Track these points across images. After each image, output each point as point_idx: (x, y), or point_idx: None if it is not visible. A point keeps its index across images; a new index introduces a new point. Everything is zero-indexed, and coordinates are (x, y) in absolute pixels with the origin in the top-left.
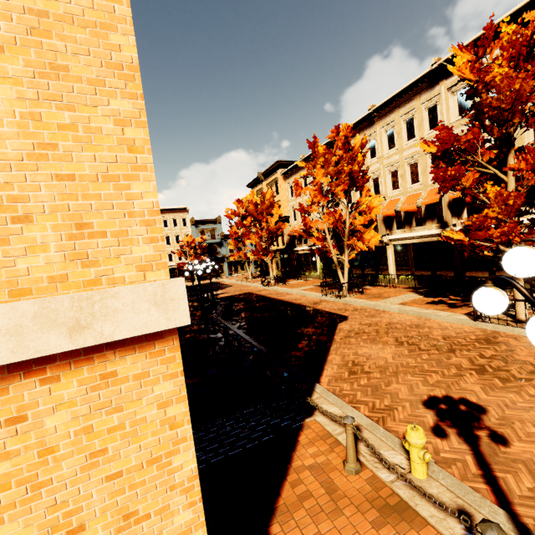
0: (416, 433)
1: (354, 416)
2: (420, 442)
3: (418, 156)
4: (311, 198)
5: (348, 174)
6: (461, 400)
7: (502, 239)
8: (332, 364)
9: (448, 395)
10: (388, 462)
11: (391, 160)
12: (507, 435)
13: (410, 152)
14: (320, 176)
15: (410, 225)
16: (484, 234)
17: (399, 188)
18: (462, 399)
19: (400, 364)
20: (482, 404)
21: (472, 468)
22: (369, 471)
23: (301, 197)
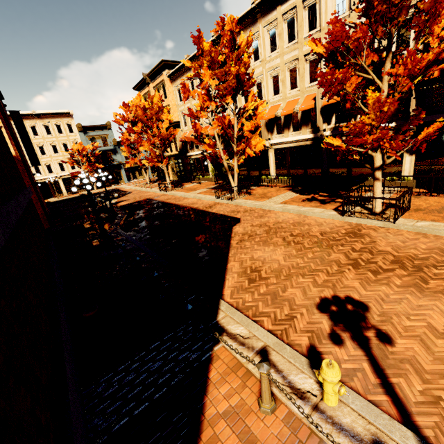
0: (333, 372)
1: (261, 336)
2: (336, 380)
3: (297, 61)
4: (200, 102)
5: (235, 76)
6: (346, 299)
7: (374, 145)
8: (232, 272)
9: (336, 295)
10: (311, 419)
11: (273, 64)
12: (390, 332)
13: (291, 56)
14: (208, 78)
15: (288, 130)
16: (361, 140)
17: (280, 94)
18: (347, 297)
19: (291, 266)
20: (364, 300)
21: (371, 377)
22: (283, 406)
23: (189, 102)
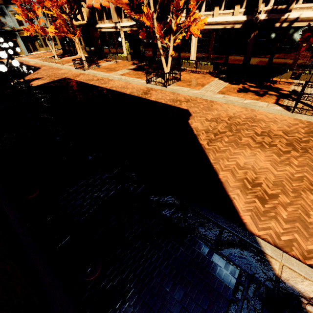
0: None
1: None
2: None
3: None
4: None
5: None
6: None
7: None
8: (231, 187)
9: None
10: None
11: None
12: None
13: None
14: None
15: (219, 7)
16: None
17: None
18: None
19: (288, 177)
20: None
21: None
22: None
23: None
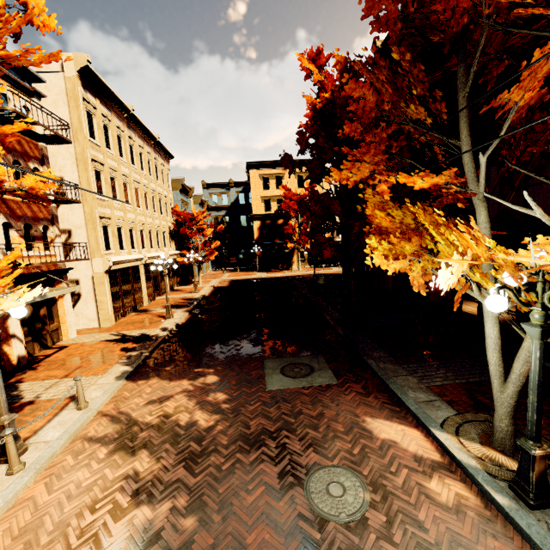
0: None
1: None
2: None
3: None
4: None
5: None
6: None
7: None
8: None
9: None
10: None
11: None
12: None
13: None
14: None
15: None
16: None
17: None
18: None
19: None
20: None
21: None
22: None
23: None
